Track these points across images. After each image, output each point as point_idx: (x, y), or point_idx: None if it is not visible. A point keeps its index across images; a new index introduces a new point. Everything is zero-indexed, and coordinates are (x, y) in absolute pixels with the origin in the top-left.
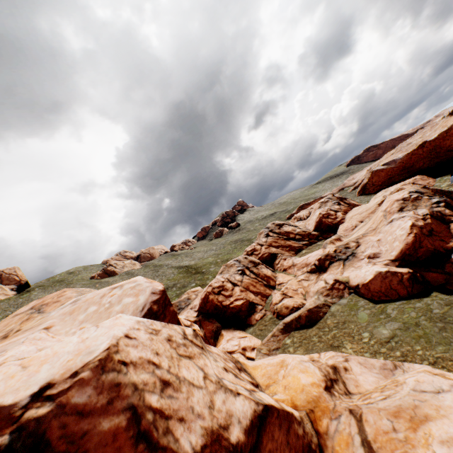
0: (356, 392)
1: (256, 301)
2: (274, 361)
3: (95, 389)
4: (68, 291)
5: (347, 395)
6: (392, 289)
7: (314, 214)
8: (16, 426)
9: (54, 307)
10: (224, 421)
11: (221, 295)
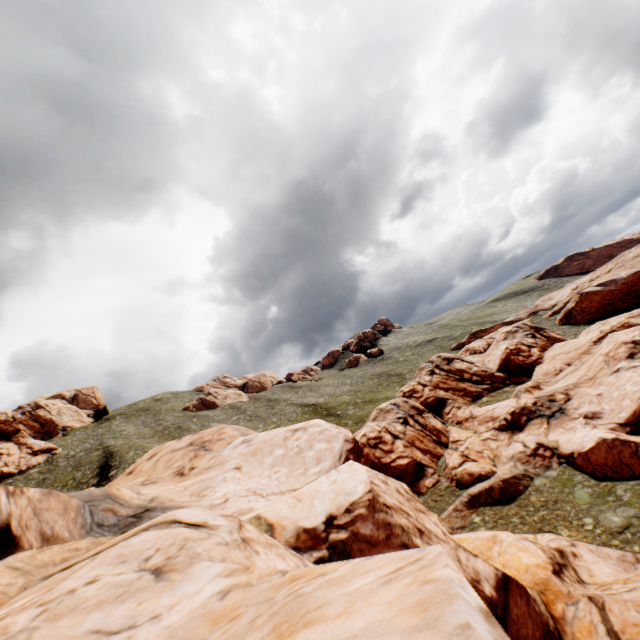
0: (590, 582)
1: (425, 461)
2: (483, 535)
3: (374, 525)
4: (227, 429)
5: (581, 583)
6: (622, 463)
7: (497, 348)
8: (328, 544)
9: (221, 446)
10: (474, 576)
11: (379, 449)
